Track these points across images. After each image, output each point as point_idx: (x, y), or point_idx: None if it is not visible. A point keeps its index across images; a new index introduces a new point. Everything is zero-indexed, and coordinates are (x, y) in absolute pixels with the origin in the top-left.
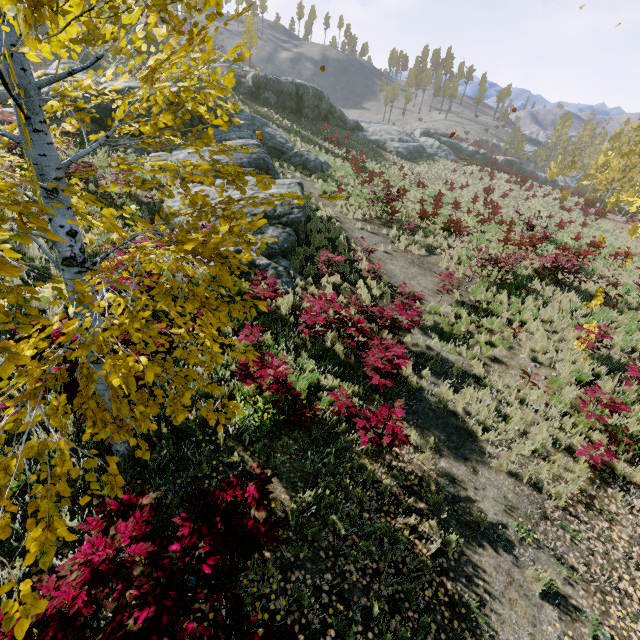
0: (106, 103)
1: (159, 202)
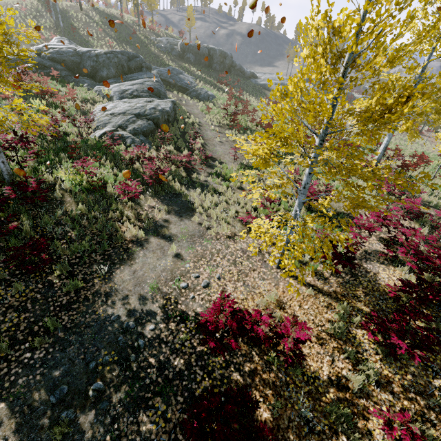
0: (76, 59)
1: (90, 109)
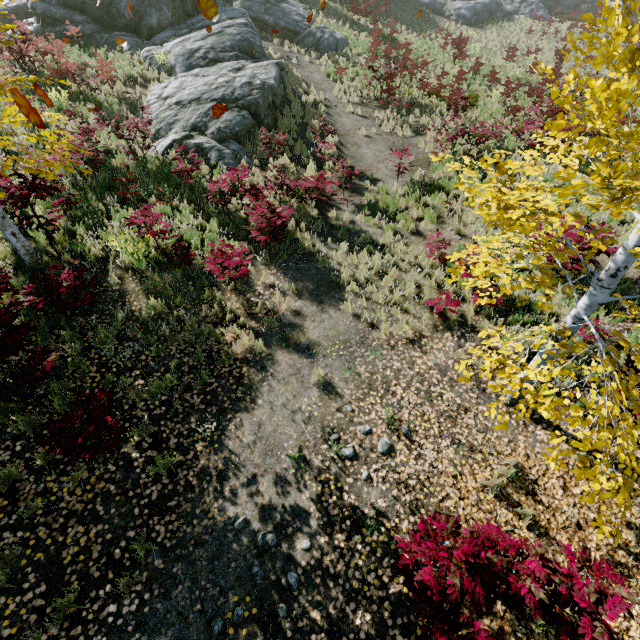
0: None
1: (140, 97)
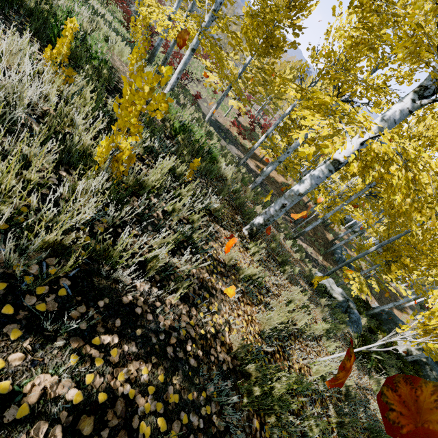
0: None
1: None
